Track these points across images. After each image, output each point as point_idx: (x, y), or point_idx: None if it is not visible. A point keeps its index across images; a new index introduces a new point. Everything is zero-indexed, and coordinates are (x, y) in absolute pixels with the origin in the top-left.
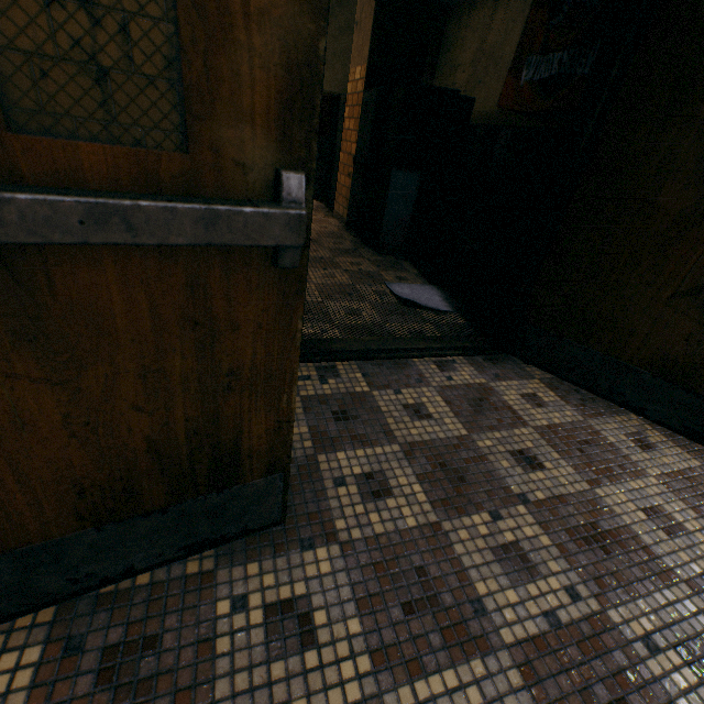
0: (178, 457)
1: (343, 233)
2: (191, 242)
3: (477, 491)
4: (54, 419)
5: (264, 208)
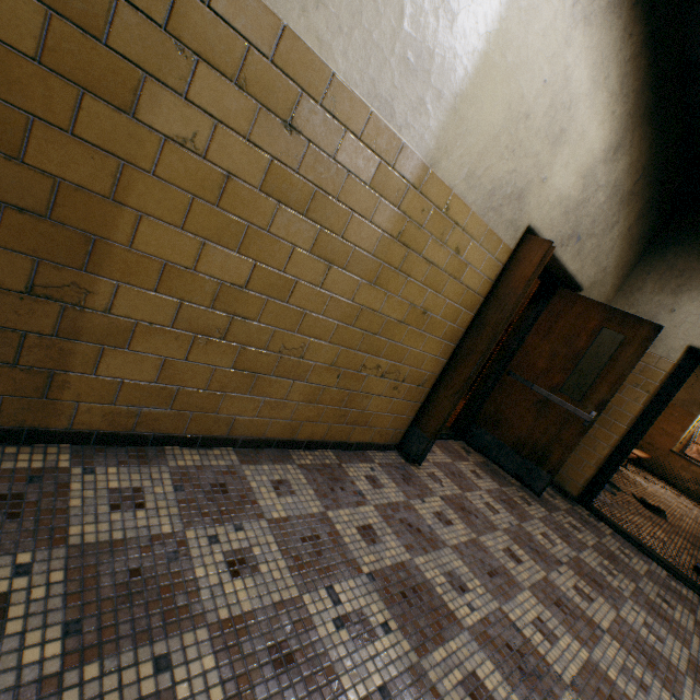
0: (536, 447)
1: None
2: (570, 410)
3: (618, 567)
4: (528, 423)
5: (584, 412)
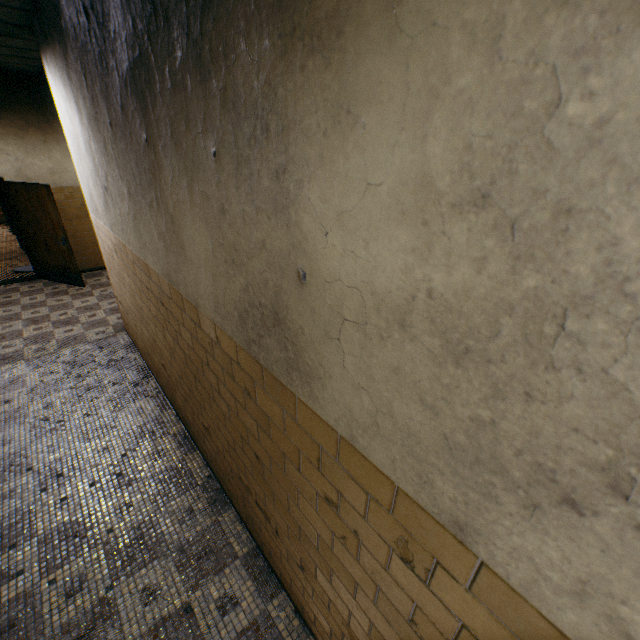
0: None
1: (19, 250)
2: None
3: None
4: None
5: None
